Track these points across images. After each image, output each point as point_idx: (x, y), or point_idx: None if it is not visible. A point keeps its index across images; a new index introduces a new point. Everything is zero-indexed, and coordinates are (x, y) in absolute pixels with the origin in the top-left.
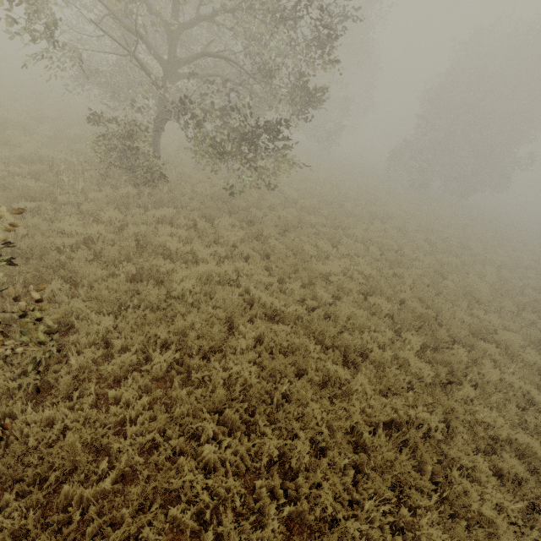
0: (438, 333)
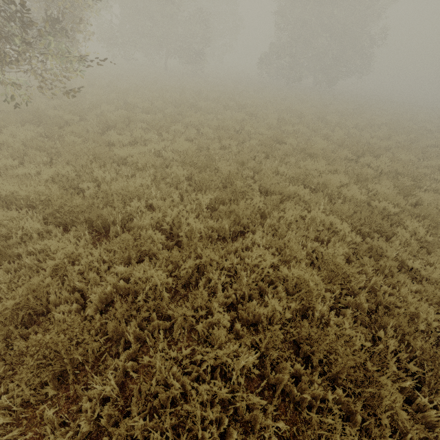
0: (238, 187)
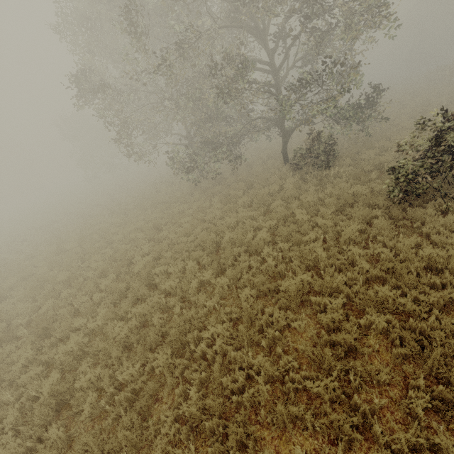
0: None
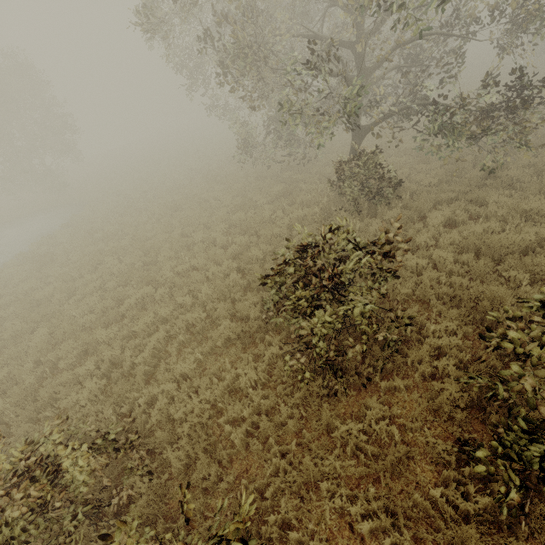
0: None
